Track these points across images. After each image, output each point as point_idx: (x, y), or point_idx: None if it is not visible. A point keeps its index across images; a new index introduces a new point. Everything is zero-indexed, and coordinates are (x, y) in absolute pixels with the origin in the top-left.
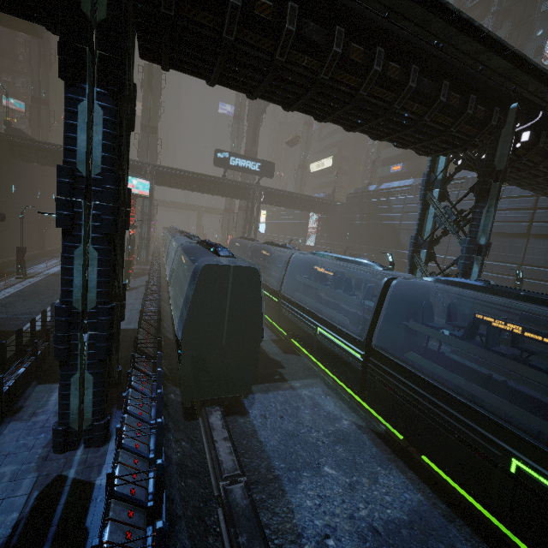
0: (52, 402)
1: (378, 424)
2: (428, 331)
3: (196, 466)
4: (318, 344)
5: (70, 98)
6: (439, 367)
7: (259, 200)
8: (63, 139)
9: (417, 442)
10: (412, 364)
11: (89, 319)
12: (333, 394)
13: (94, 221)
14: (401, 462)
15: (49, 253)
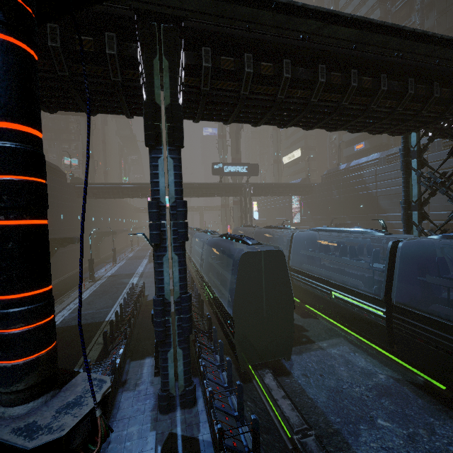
0: (145, 374)
1: (414, 376)
2: (449, 283)
3: (265, 422)
4: (335, 307)
5: (153, 157)
6: None
7: (249, 194)
8: (151, 184)
9: None
10: (438, 315)
11: (176, 306)
12: (360, 350)
13: (173, 234)
14: (452, 412)
15: (103, 261)
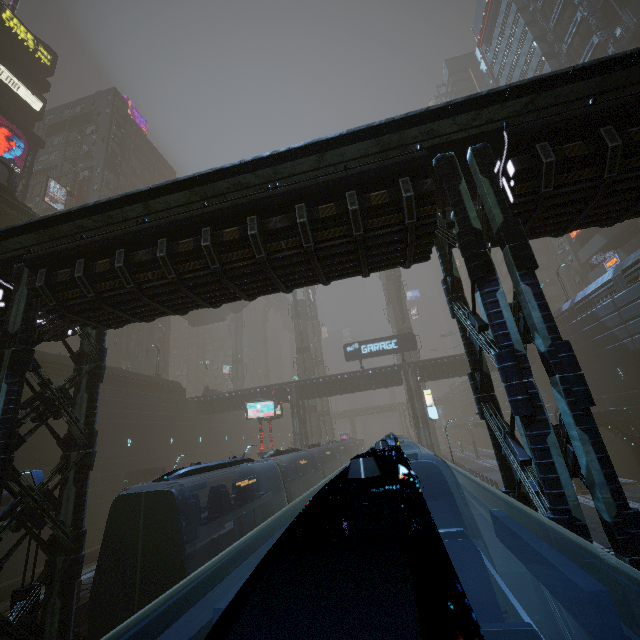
0: None
1: None
2: None
3: None
4: None
5: None
6: None
7: (415, 380)
8: None
9: None
10: None
11: None
12: None
13: None
14: None
15: None
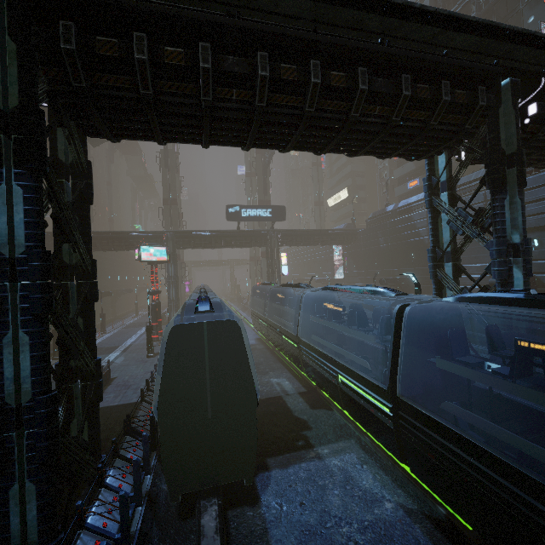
0: None
1: (434, 505)
2: (461, 371)
3: None
4: (343, 396)
5: None
6: (489, 423)
7: (276, 244)
8: None
9: (489, 542)
10: (454, 417)
11: (25, 415)
12: (371, 461)
13: (22, 303)
14: None
15: None
